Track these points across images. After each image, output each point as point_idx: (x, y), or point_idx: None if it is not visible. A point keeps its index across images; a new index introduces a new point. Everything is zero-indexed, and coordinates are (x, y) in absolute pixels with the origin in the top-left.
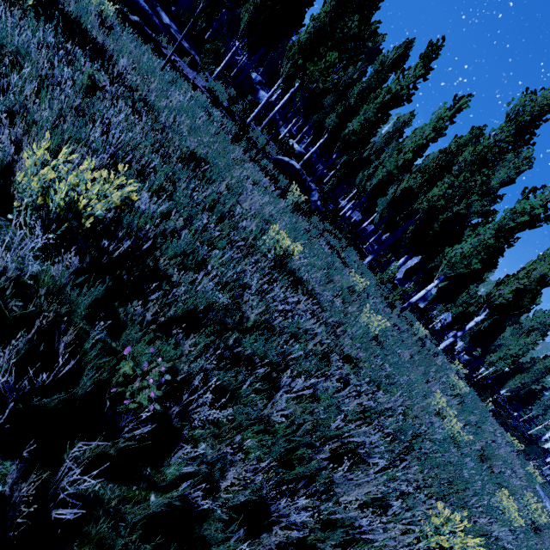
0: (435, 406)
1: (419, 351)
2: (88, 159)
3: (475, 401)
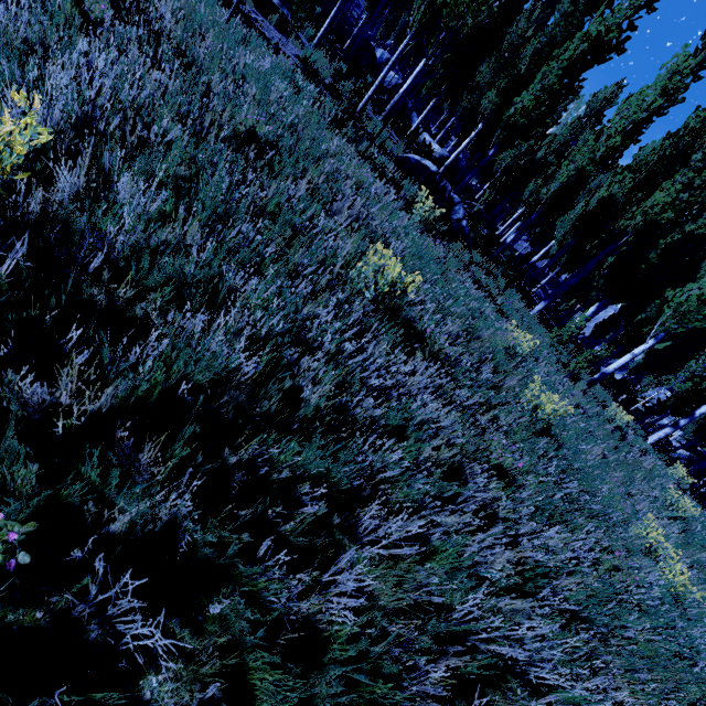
0: (643, 540)
1: (616, 447)
2: None
3: None
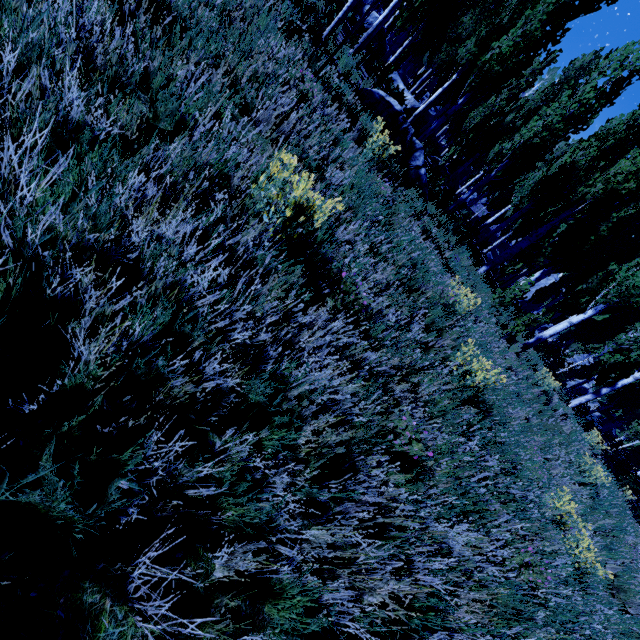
0: (555, 513)
1: (540, 411)
2: None
3: (613, 494)
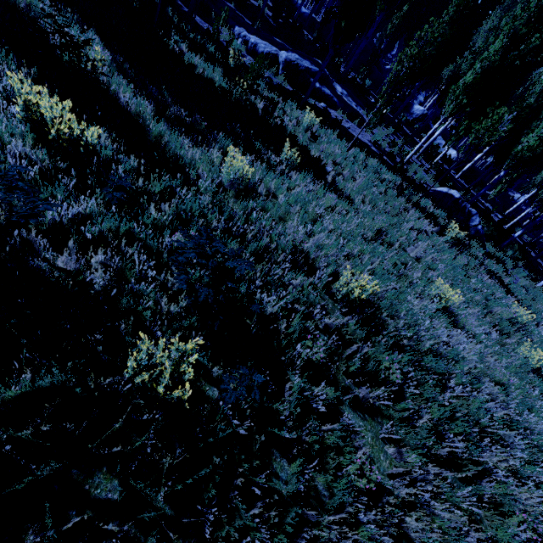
0: None
1: None
2: (358, 271)
3: None
